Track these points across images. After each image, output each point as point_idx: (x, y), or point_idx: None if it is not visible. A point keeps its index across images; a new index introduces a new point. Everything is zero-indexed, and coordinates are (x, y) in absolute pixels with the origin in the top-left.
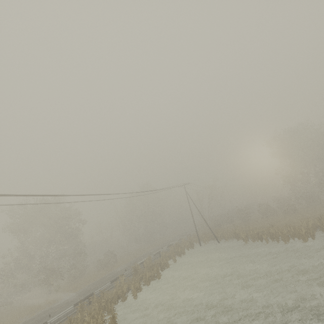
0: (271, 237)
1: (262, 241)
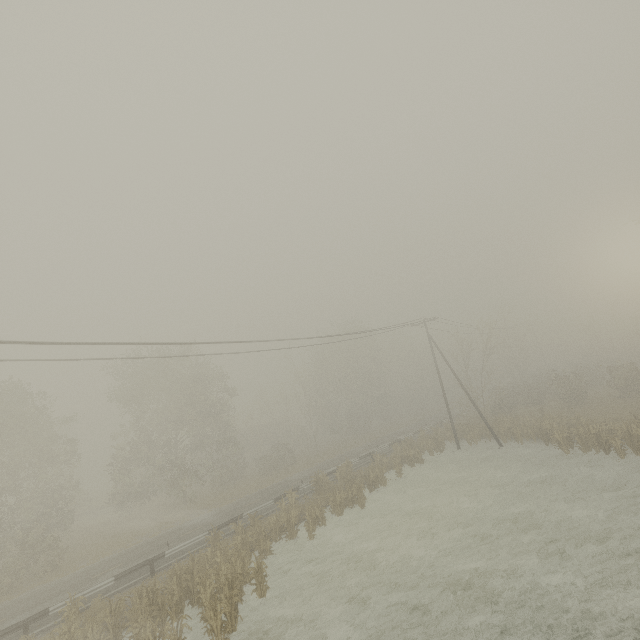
0: (635, 446)
1: (608, 453)
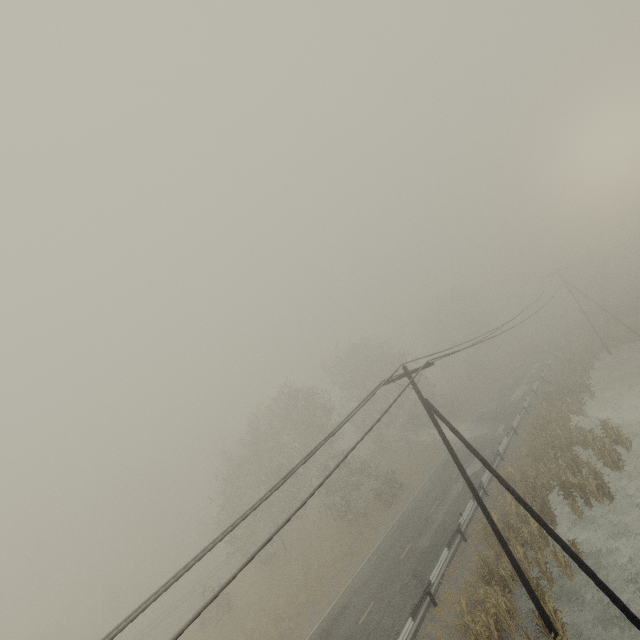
0: None
1: None
